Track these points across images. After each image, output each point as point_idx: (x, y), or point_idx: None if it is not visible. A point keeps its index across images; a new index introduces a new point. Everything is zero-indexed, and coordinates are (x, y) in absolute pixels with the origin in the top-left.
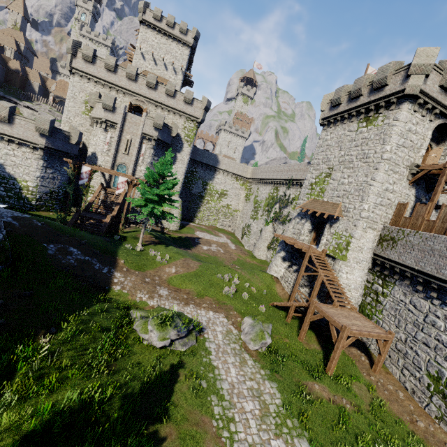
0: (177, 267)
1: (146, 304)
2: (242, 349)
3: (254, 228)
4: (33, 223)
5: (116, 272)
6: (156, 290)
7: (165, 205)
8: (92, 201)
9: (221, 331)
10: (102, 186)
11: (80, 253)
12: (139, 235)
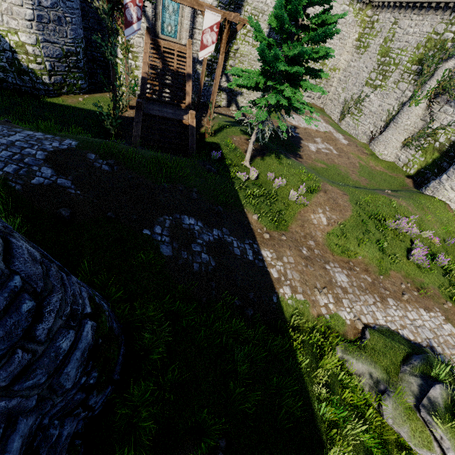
0: (324, 210)
1: (341, 321)
2: None
3: (373, 104)
4: (93, 167)
5: (263, 249)
6: (330, 277)
7: (306, 87)
8: (146, 74)
9: None
10: (149, 35)
11: (201, 224)
12: (233, 140)
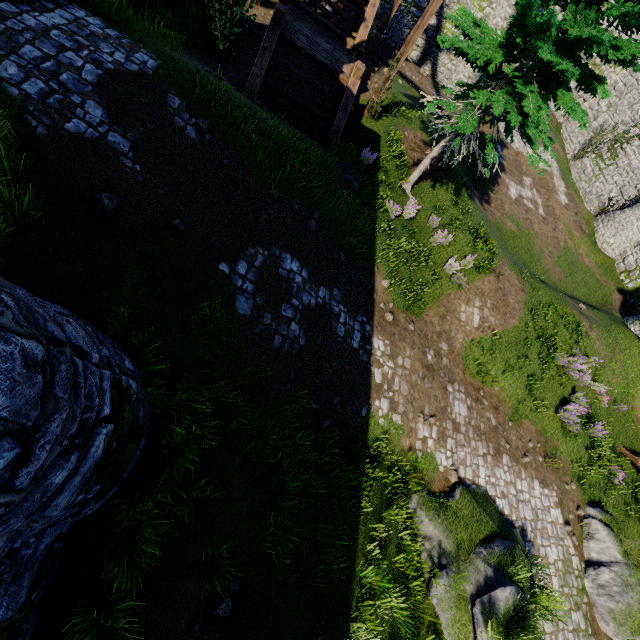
0: (484, 304)
1: (434, 465)
2: (588, 630)
3: (639, 155)
4: (171, 125)
5: (376, 336)
6: (447, 403)
7: (563, 103)
8: None
9: (555, 563)
10: None
11: (306, 275)
12: (403, 136)
